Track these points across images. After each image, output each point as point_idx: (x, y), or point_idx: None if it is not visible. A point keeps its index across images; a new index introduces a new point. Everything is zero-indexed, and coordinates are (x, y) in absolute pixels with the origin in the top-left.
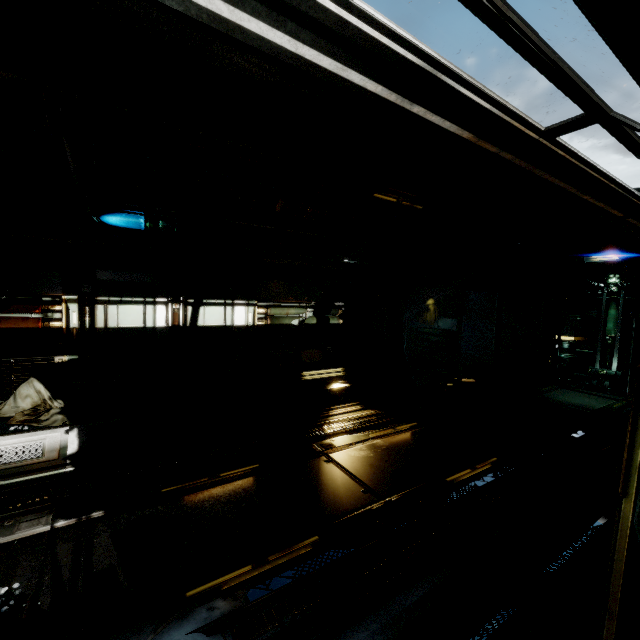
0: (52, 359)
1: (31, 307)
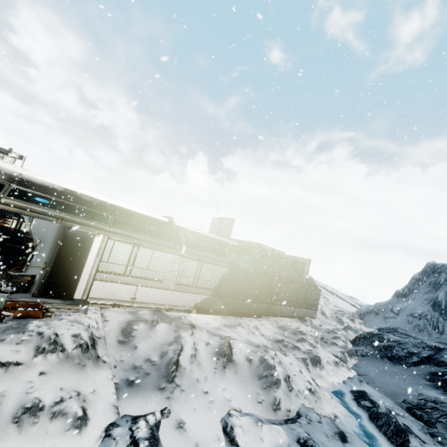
0: (1, 236)
1: (1, 218)
